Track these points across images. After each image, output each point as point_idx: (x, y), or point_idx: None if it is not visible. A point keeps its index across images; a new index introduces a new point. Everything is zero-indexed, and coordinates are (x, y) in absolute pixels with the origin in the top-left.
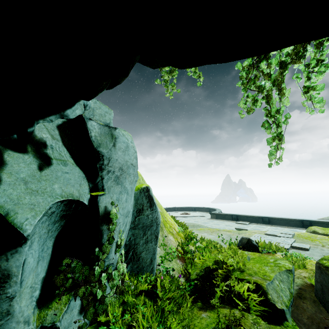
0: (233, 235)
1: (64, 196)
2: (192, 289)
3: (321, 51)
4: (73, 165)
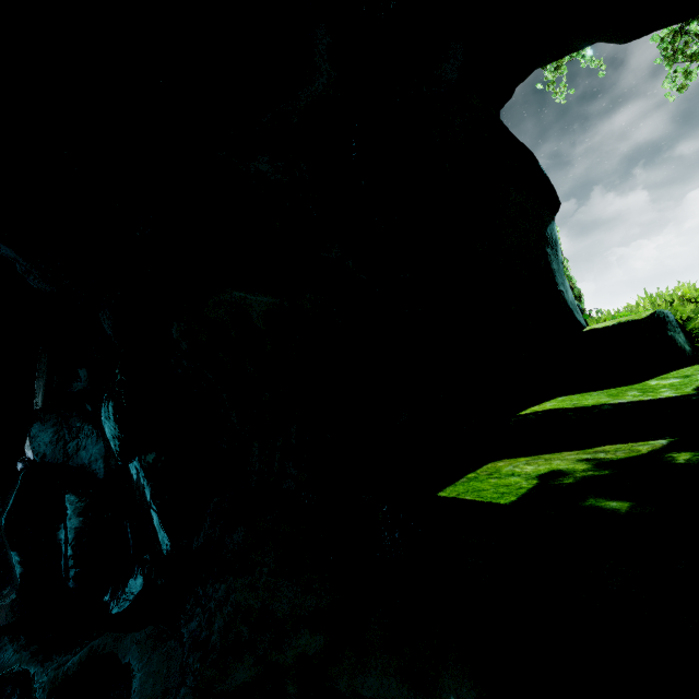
0: None
1: None
2: None
3: None
4: None
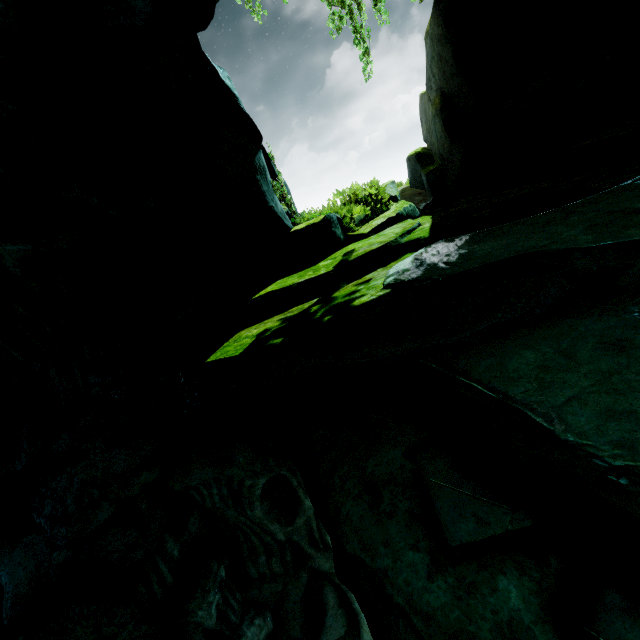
0: None
1: None
2: None
3: None
4: None
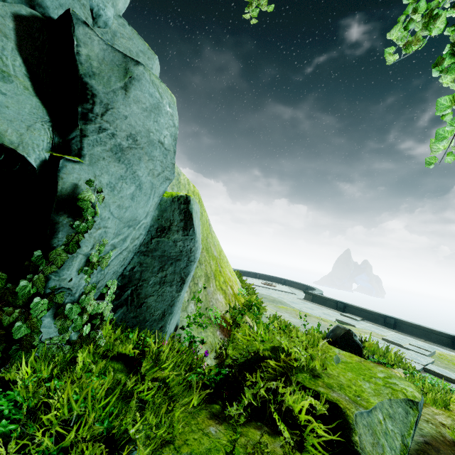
0: (329, 327)
1: None
2: (219, 379)
3: None
4: (27, 91)
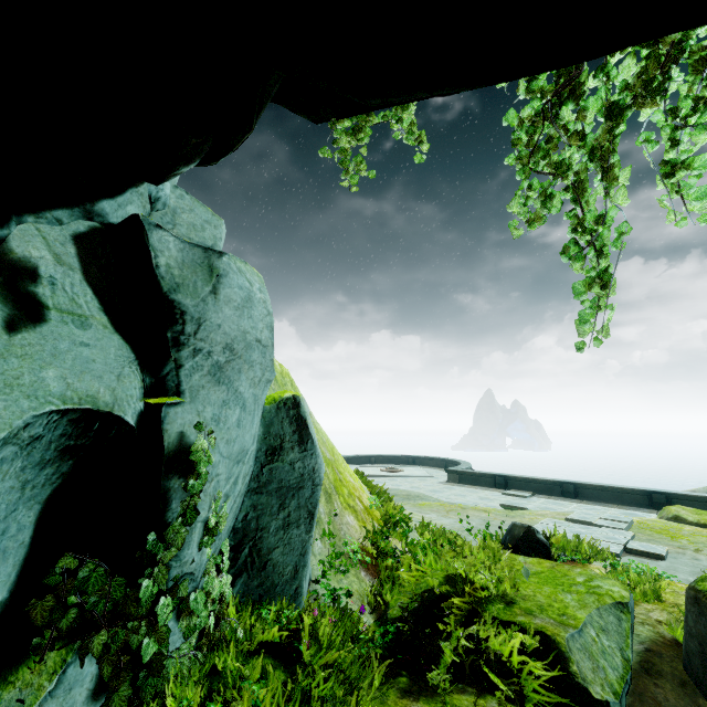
0: (494, 519)
1: (71, 399)
2: (390, 642)
3: (705, 79)
4: (106, 330)
